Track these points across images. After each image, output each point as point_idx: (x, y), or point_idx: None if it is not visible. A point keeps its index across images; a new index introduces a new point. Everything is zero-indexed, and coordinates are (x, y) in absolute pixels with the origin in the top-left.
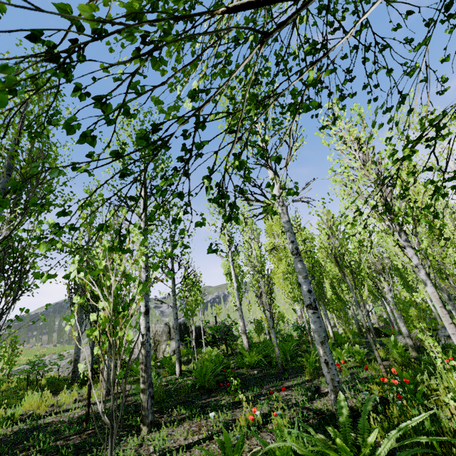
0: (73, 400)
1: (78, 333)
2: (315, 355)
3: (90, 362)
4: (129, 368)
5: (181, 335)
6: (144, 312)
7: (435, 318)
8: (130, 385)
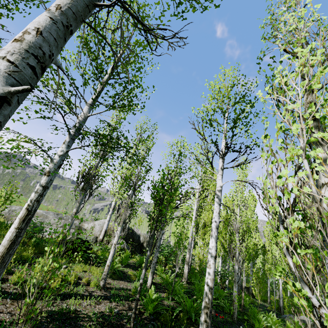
0: (75, 282)
1: (75, 211)
2: (251, 313)
3: (143, 276)
4: (97, 255)
5: (127, 237)
6: (214, 256)
7: (270, 290)
8: (111, 279)
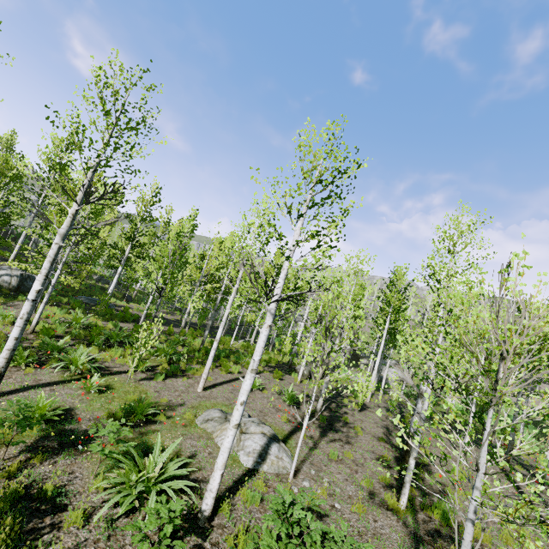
0: None
1: None
2: None
3: None
4: None
5: None
6: None
7: None
8: None
